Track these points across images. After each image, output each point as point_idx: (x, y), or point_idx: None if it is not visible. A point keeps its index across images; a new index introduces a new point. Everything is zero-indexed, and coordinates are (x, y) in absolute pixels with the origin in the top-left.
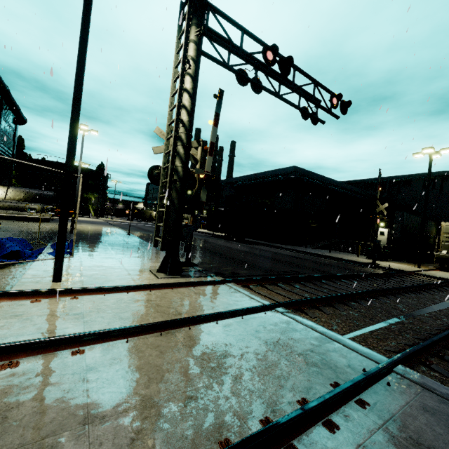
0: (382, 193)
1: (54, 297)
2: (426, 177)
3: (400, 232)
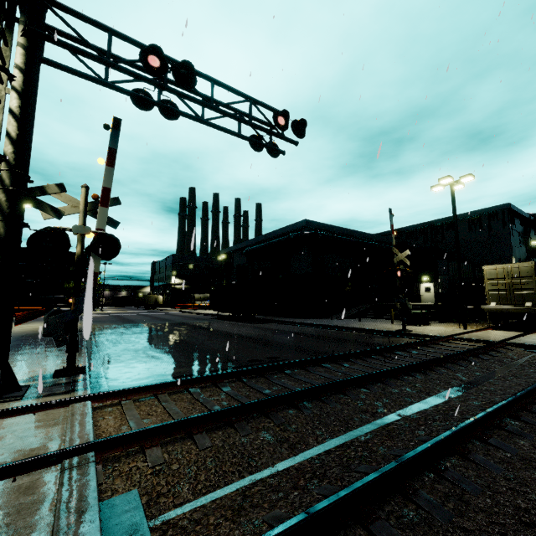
0: (425, 241)
1: None
2: (471, 217)
3: (447, 285)
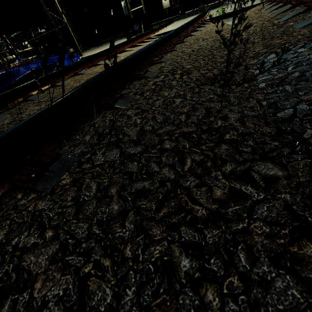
0: None
1: (153, 34)
2: None
3: None
